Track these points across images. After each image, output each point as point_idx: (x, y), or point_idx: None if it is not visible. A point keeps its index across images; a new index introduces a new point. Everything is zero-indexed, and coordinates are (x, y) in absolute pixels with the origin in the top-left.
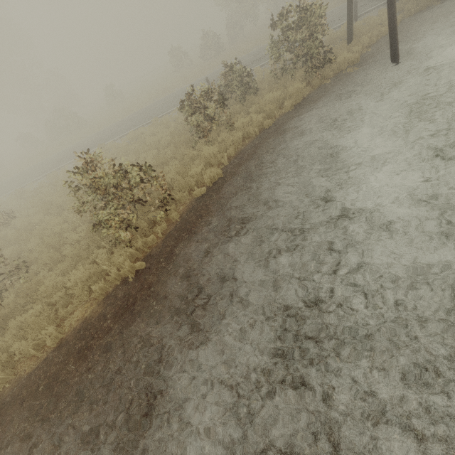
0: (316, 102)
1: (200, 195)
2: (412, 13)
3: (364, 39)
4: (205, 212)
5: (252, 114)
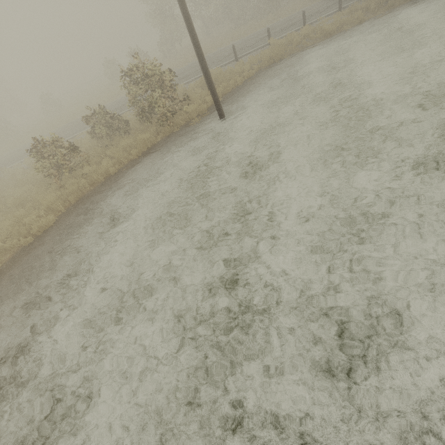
0: (157, 151)
1: (25, 244)
2: (267, 64)
3: (218, 89)
4: (18, 264)
5: (106, 158)
